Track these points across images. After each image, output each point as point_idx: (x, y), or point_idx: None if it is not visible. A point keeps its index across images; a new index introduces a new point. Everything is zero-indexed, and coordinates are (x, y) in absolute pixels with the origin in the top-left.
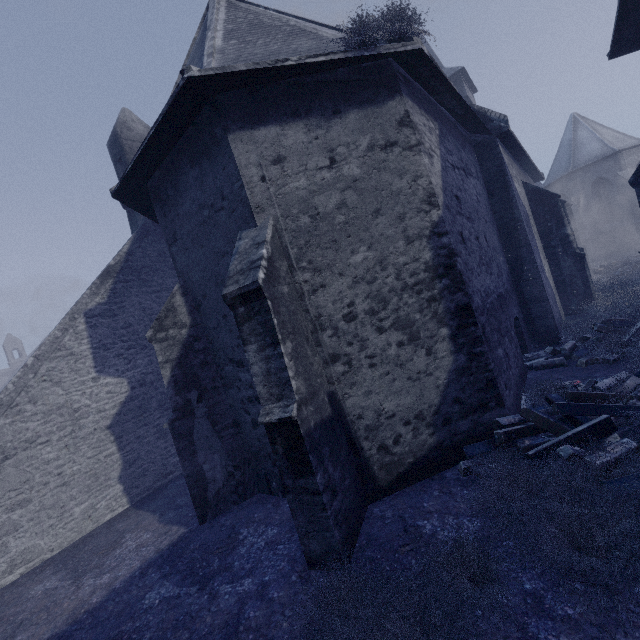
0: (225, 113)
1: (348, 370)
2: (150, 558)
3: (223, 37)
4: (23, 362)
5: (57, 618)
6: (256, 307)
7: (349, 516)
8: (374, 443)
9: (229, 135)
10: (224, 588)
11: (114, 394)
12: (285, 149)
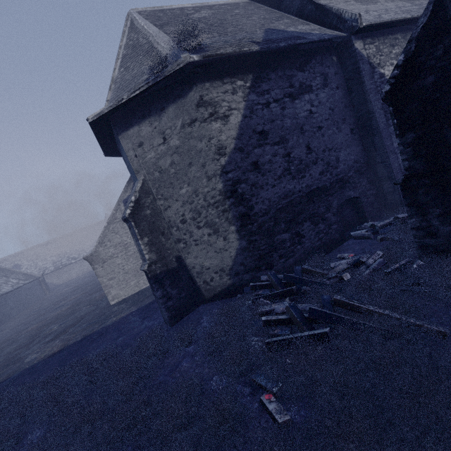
0: (115, 125)
1: (186, 246)
2: (141, 306)
3: (119, 66)
4: None
5: (114, 318)
6: (130, 224)
7: (180, 308)
8: (201, 279)
9: (119, 136)
10: (146, 322)
11: None
12: (142, 138)
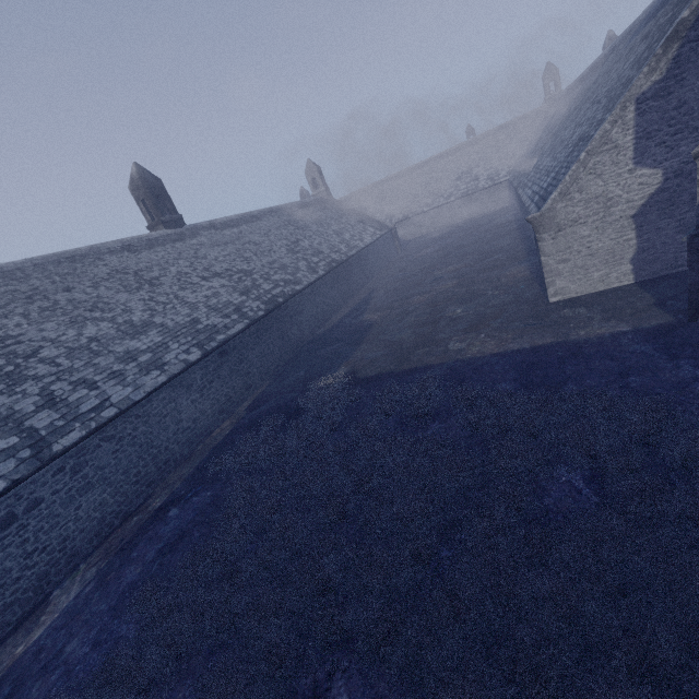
0: None
1: None
2: (640, 326)
3: None
4: (558, 99)
5: (579, 332)
6: None
7: None
8: None
9: None
10: (686, 367)
11: (645, 186)
12: None
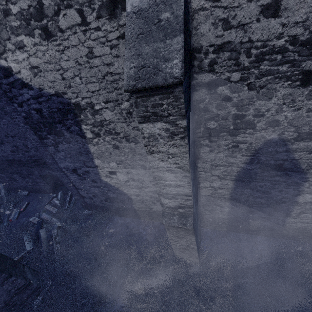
0: None
1: None
2: None
3: None
4: None
5: None
6: None
7: None
8: None
9: None
10: None
11: None
12: None
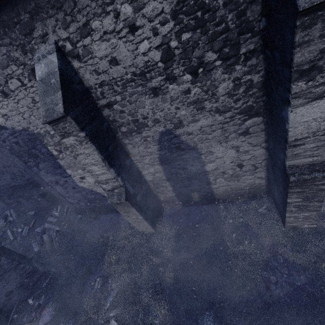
0: None
1: None
2: None
3: None
4: None
5: None
6: None
7: None
8: None
9: None
10: None
11: None
12: None
